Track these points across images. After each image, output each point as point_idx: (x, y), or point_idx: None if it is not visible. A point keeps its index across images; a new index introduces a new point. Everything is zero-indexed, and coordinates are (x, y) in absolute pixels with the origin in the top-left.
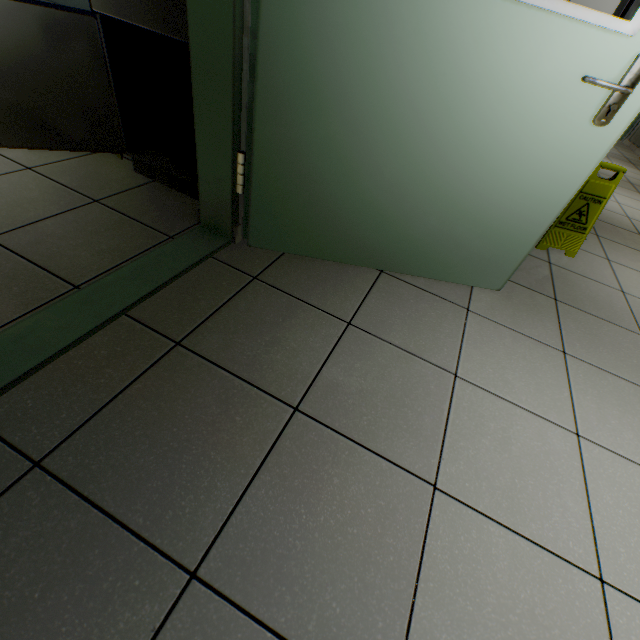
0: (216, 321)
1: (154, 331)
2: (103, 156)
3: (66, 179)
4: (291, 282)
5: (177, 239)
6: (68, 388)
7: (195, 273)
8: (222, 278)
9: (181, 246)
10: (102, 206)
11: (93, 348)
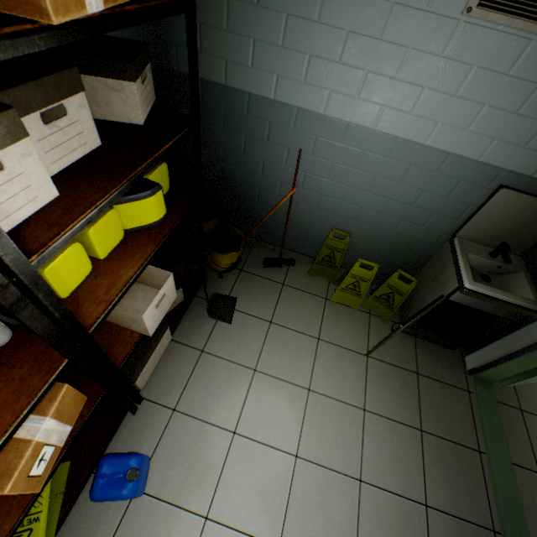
0: (536, 451)
1: (526, 469)
2: (374, 322)
3: (388, 358)
4: (533, 406)
5: (477, 395)
6: (535, 516)
7: (500, 418)
8: (511, 416)
9: (484, 401)
10: (423, 377)
11: (520, 489)
